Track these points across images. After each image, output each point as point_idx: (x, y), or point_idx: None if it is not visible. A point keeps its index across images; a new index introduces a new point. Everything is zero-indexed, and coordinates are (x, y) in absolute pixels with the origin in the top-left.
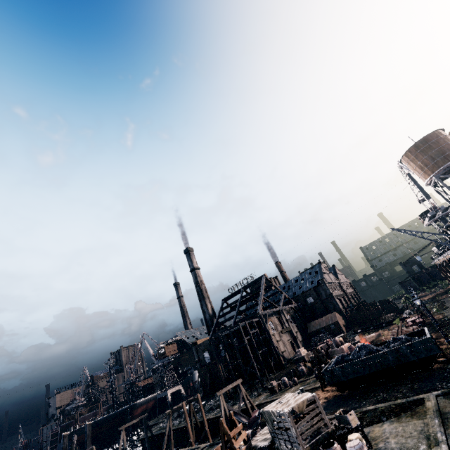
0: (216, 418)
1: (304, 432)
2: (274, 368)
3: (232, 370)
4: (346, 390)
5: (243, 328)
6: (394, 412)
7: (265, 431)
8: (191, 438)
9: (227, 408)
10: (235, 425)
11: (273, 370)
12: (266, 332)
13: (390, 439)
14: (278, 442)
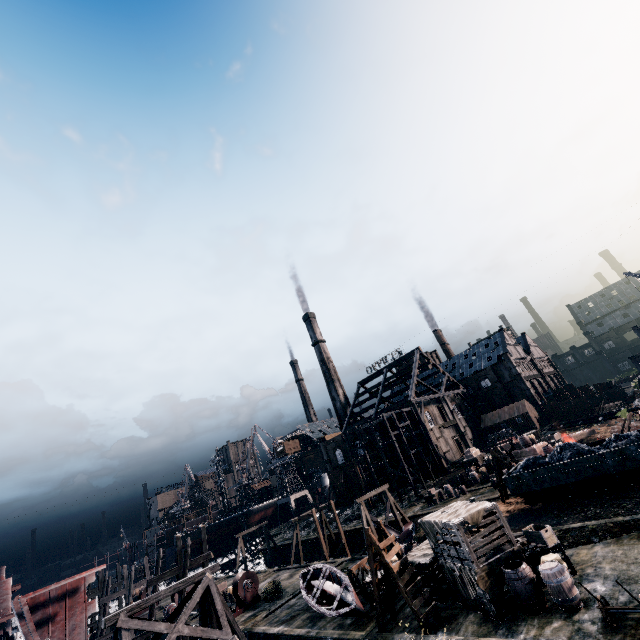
0: (356, 530)
1: (479, 549)
2: (432, 472)
3: (374, 474)
4: (538, 503)
5: (388, 420)
6: (611, 532)
7: (424, 546)
8: (325, 551)
9: (370, 519)
10: (385, 536)
11: (431, 476)
12: (421, 427)
13: (604, 564)
14: (443, 559)
